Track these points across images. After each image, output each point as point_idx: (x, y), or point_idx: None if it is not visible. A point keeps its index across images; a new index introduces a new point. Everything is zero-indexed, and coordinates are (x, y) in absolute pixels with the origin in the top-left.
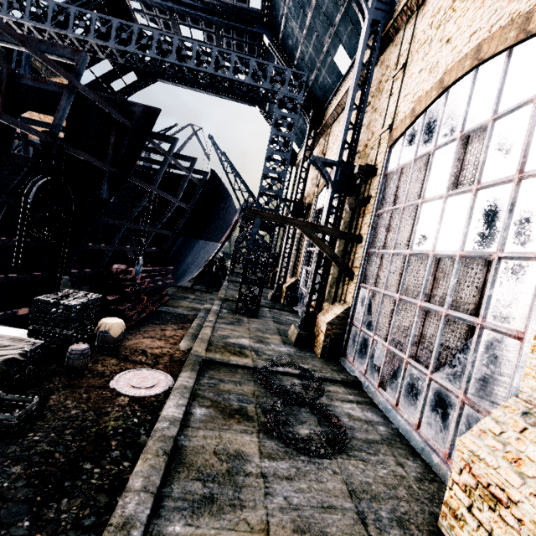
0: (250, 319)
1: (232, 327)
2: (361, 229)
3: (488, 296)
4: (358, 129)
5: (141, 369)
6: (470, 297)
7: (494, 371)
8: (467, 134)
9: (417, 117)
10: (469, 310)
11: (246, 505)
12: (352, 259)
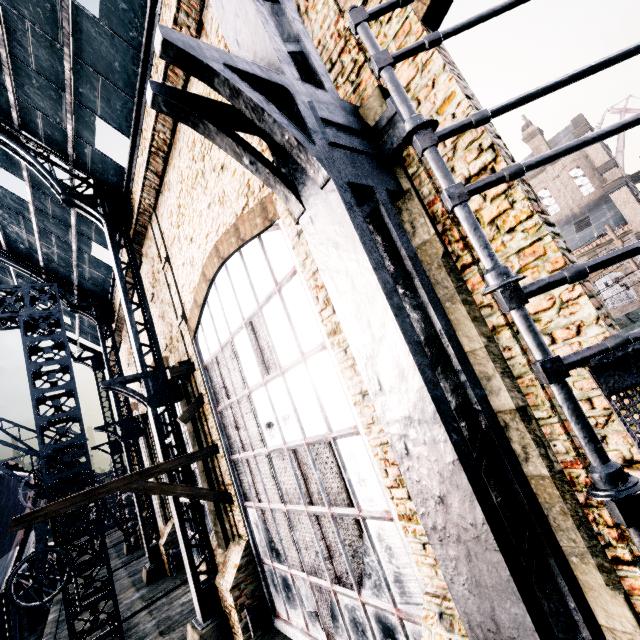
0: None
1: None
2: (211, 434)
3: (349, 482)
4: (150, 328)
5: None
6: (338, 485)
7: (398, 565)
8: (249, 321)
9: (202, 307)
10: (345, 500)
11: None
12: (219, 475)
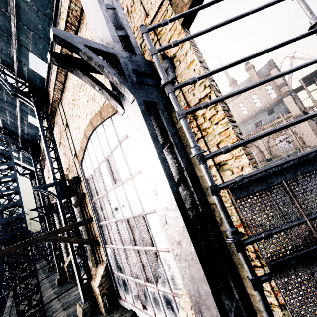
0: None
1: None
2: (89, 212)
3: (151, 235)
4: (58, 160)
5: None
6: (147, 236)
7: (172, 272)
8: (106, 158)
9: (84, 150)
10: (150, 243)
11: None
12: (93, 232)
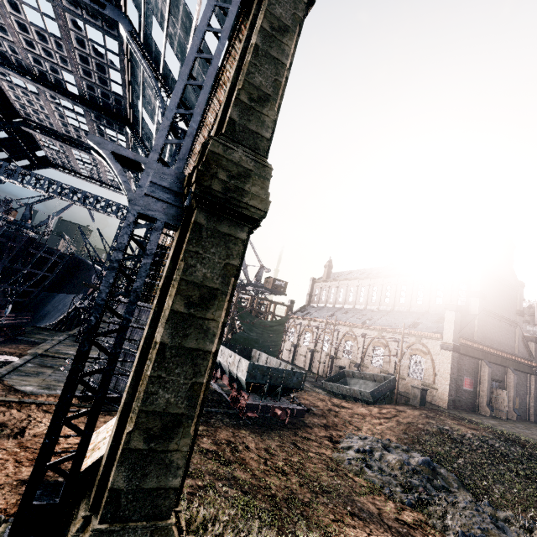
0: None
1: (67, 347)
2: None
3: None
4: None
5: (4, 355)
6: None
7: None
8: None
9: None
10: None
11: (40, 377)
12: None
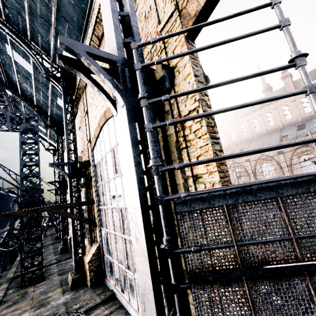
0: (36, 285)
1: (14, 307)
2: (93, 195)
3: None
4: (74, 143)
5: None
6: None
7: None
8: (112, 149)
9: (97, 138)
10: None
11: None
12: (93, 214)
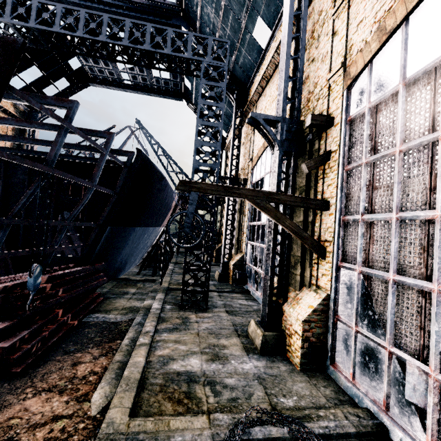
0: (199, 314)
1: (176, 336)
2: (323, 192)
3: None
4: (299, 79)
5: None
6: None
7: None
8: None
9: (392, 33)
10: None
11: None
12: (317, 231)
